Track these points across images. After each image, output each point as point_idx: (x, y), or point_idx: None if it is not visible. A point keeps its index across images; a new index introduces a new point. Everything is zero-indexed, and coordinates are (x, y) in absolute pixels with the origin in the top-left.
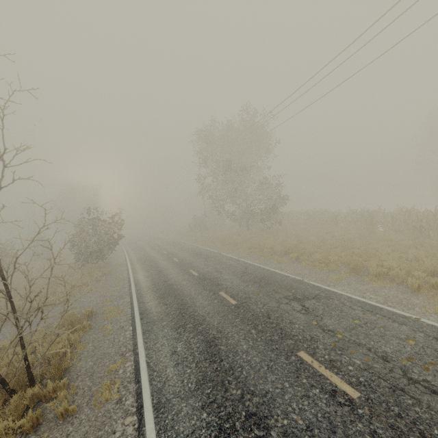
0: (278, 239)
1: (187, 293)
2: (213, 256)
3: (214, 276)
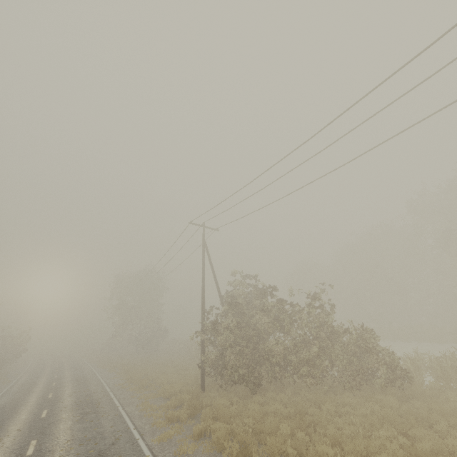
0: (137, 359)
1: (38, 384)
2: (82, 369)
3: (63, 377)
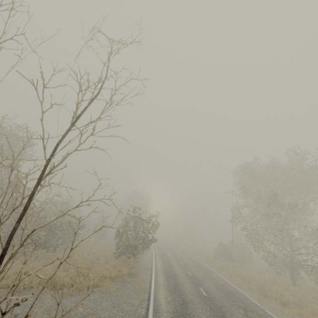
0: None
1: None
2: (255, 312)
3: None
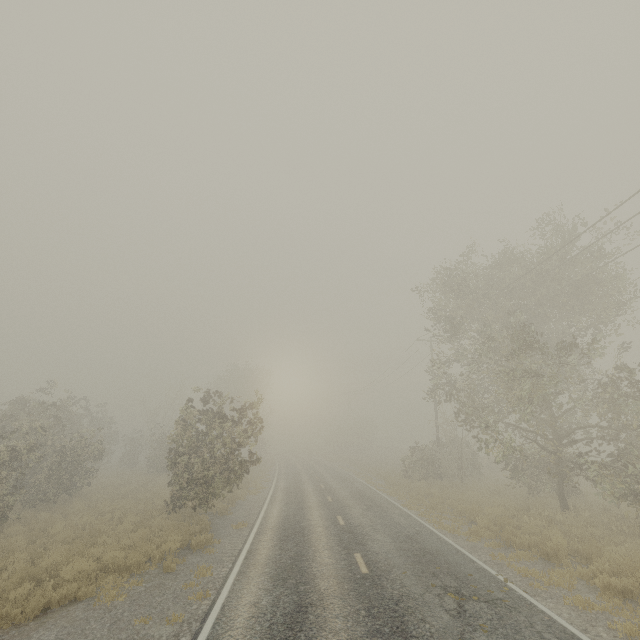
0: None
1: None
2: (484, 596)
3: None
